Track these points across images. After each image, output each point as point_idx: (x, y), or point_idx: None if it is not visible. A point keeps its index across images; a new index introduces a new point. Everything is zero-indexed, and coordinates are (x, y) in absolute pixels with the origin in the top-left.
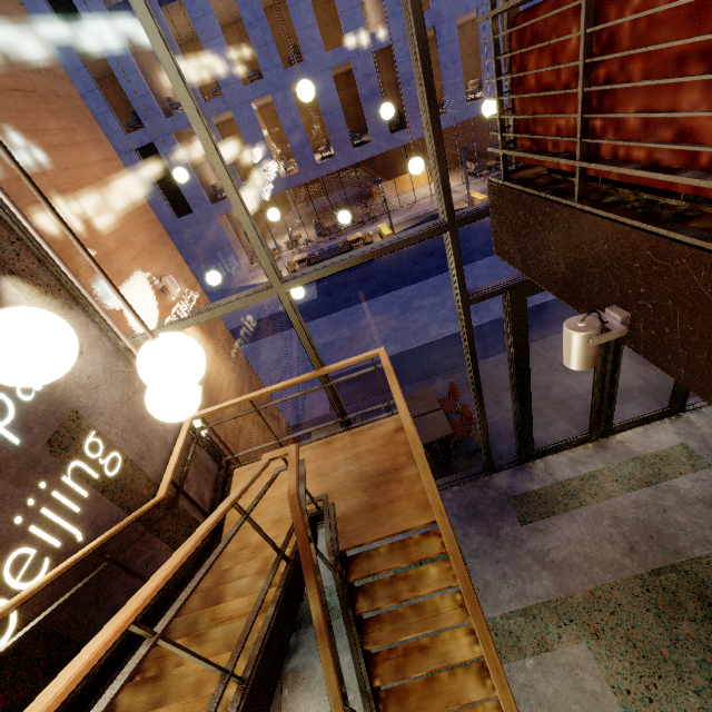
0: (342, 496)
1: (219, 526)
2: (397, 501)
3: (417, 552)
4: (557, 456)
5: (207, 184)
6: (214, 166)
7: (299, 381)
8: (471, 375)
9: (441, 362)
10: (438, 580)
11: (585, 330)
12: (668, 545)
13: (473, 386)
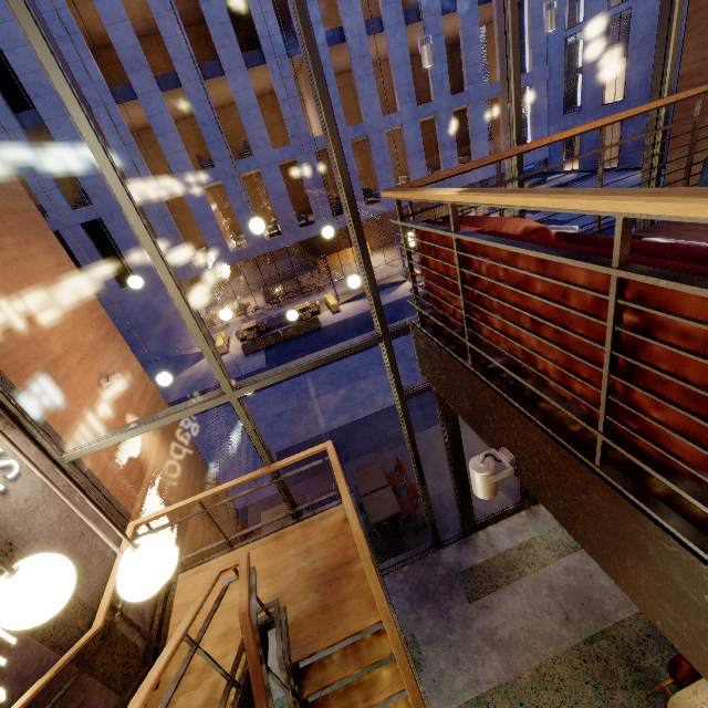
0: (293, 598)
1: (160, 647)
2: (349, 599)
3: (370, 655)
4: (497, 526)
5: None
6: (173, 297)
7: (250, 478)
8: (412, 459)
9: (387, 432)
10: (391, 684)
11: (484, 471)
12: (596, 611)
13: (415, 469)
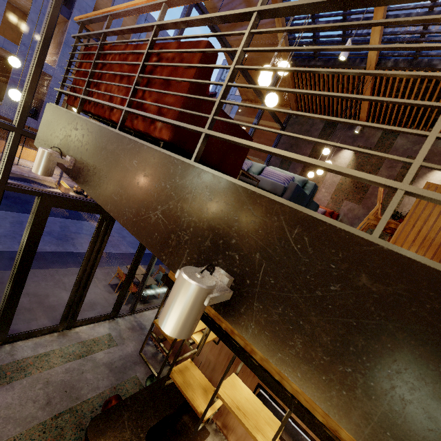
0: None
1: None
2: None
3: None
4: (27, 341)
5: None
6: None
7: None
8: None
9: None
10: None
11: (49, 151)
12: (74, 395)
13: None
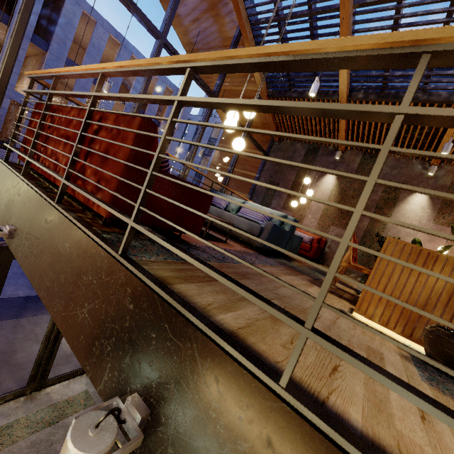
0: None
1: None
2: None
3: None
4: None
5: None
6: None
7: None
8: None
9: None
10: None
11: None
12: None
13: None
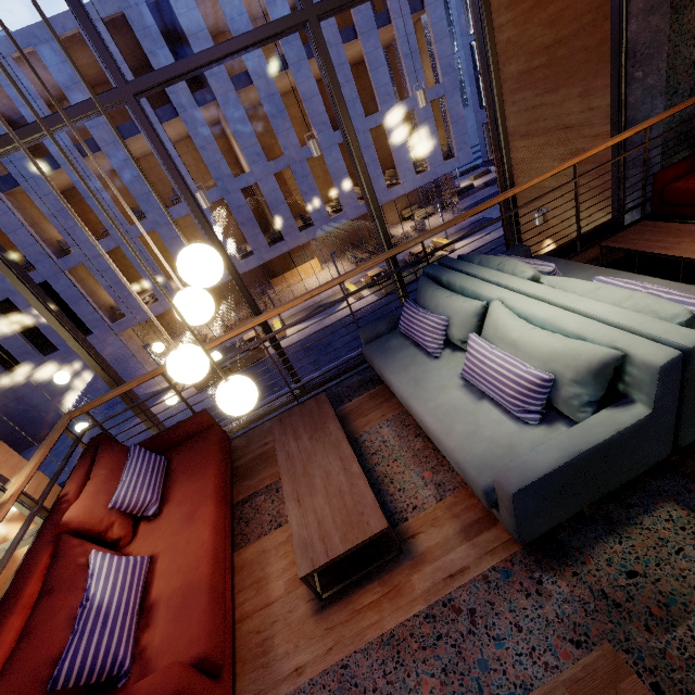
0: None
1: None
2: None
3: None
4: None
5: (107, 304)
6: None
7: None
8: None
9: None
10: None
11: None
12: None
13: None
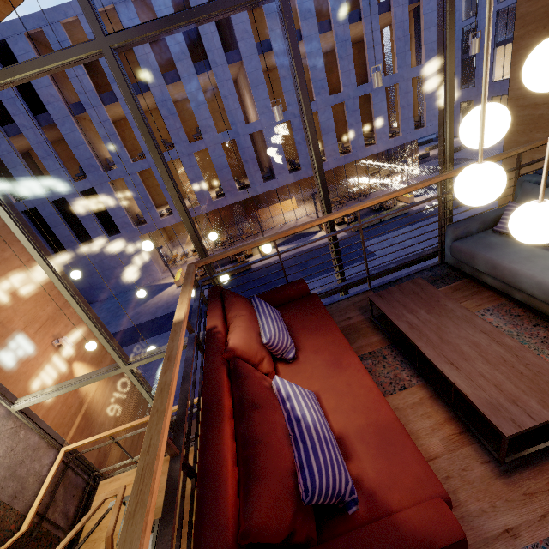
0: None
1: (76, 538)
2: None
3: None
4: None
5: (133, 212)
6: (75, 309)
7: (144, 421)
8: None
9: None
10: None
11: None
12: None
13: None
